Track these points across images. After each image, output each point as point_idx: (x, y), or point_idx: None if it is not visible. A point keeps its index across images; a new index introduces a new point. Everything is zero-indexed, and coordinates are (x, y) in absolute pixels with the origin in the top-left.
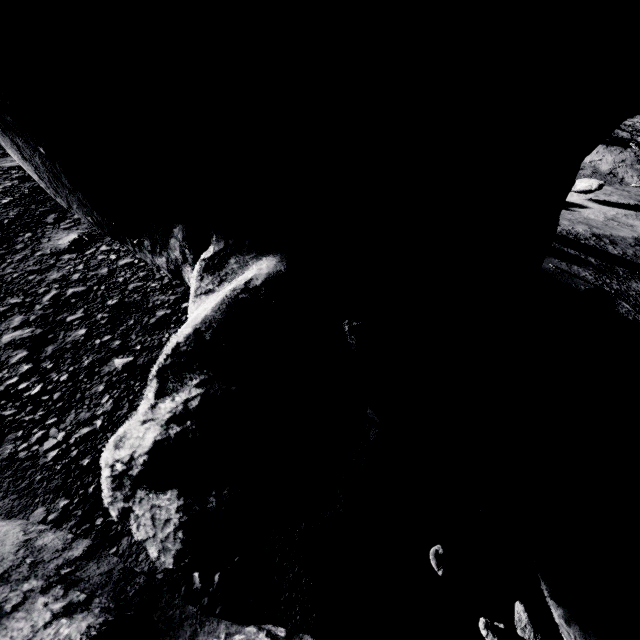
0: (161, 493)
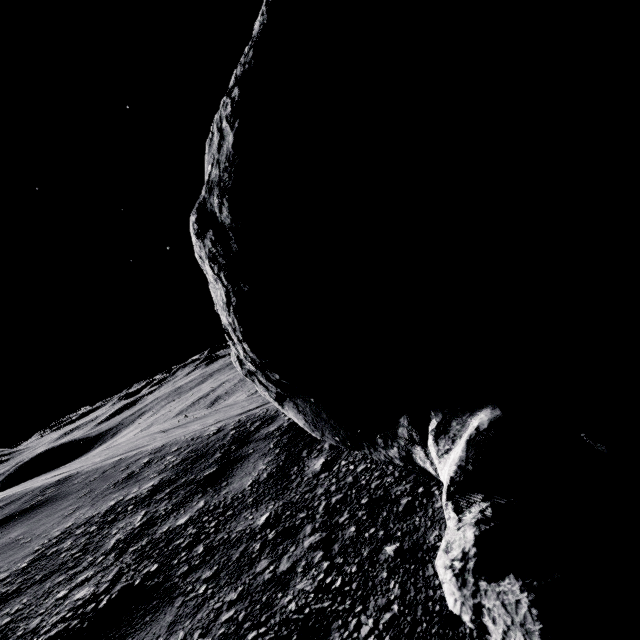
0: (499, 581)
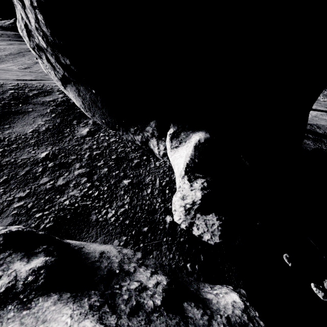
0: (207, 215)
